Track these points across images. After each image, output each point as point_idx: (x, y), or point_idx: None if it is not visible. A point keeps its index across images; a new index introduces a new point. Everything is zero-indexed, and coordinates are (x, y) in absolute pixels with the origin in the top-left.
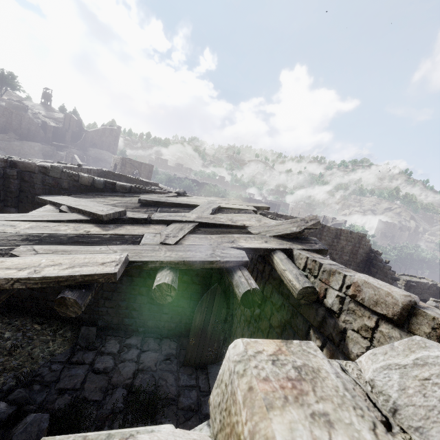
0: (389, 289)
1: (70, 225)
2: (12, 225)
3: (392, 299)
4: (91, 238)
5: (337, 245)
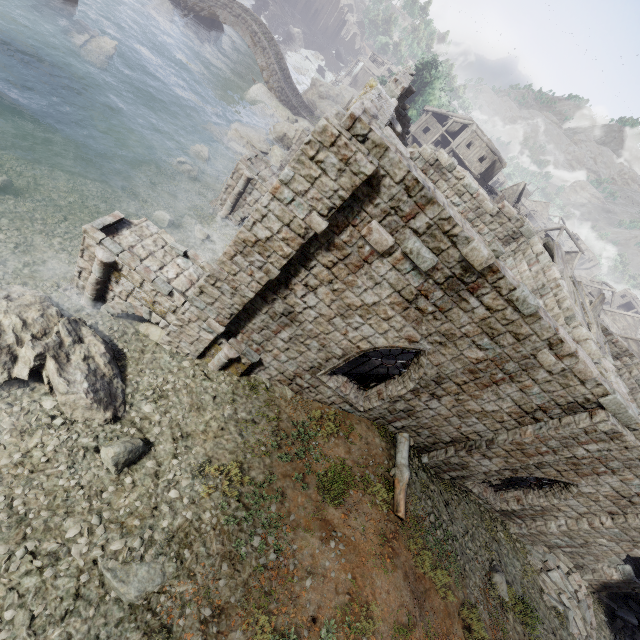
0: (625, 344)
1: None
2: None
3: (624, 346)
4: None
5: None
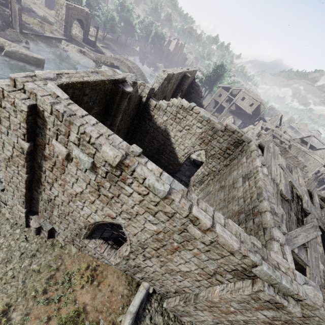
0: None
1: (318, 247)
2: (323, 272)
3: None
4: (323, 243)
5: (187, 82)
